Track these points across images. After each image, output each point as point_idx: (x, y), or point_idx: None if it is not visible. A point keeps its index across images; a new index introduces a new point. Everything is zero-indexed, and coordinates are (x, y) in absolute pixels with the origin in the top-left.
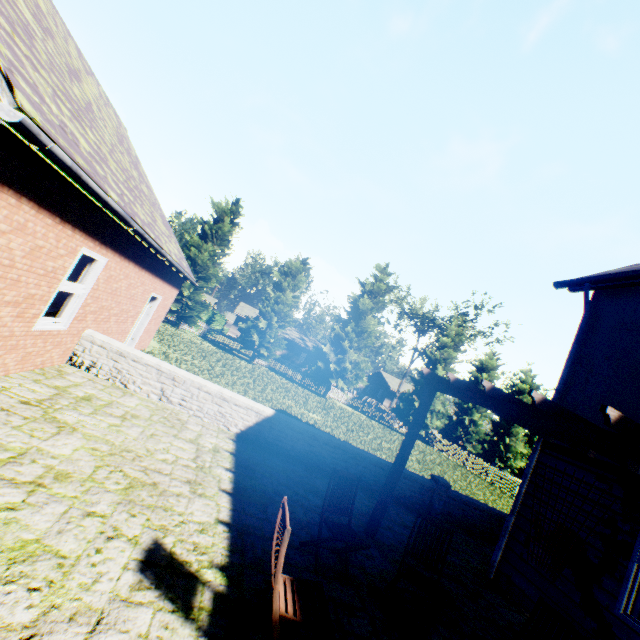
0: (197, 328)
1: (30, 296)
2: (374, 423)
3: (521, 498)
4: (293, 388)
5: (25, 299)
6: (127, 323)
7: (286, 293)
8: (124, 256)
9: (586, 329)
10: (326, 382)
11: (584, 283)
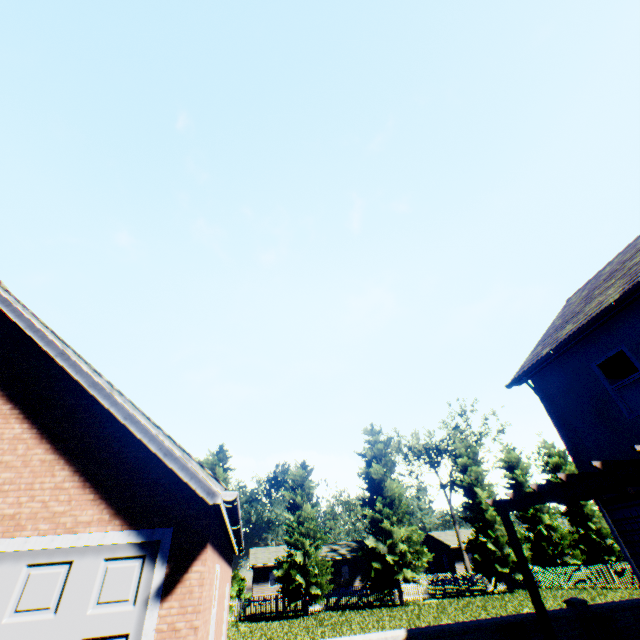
0: (230, 611)
1: (207, 633)
2: (470, 599)
3: (633, 563)
4: (370, 614)
5: (206, 638)
6: (221, 632)
7: (303, 507)
8: (222, 556)
9: (548, 405)
10: (394, 582)
11: (521, 378)
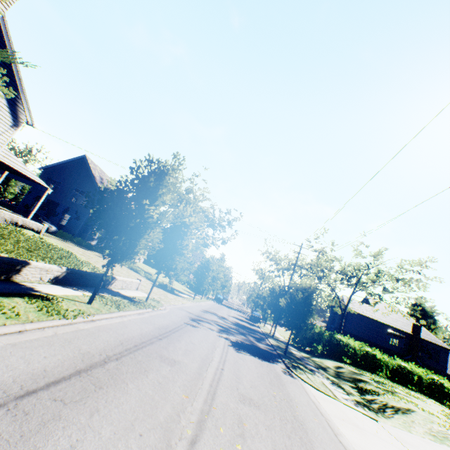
0: None
1: None
2: None
3: None
4: None
5: None
6: None
7: None
8: None
9: None
10: None
11: None
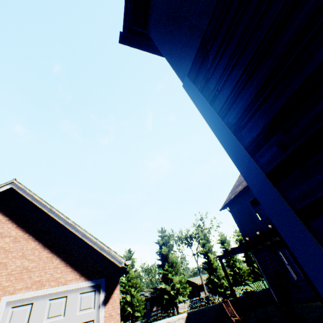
0: None
1: None
2: None
3: (263, 273)
4: None
5: None
6: None
7: (130, 272)
8: None
9: (234, 217)
10: (174, 304)
11: (224, 207)
